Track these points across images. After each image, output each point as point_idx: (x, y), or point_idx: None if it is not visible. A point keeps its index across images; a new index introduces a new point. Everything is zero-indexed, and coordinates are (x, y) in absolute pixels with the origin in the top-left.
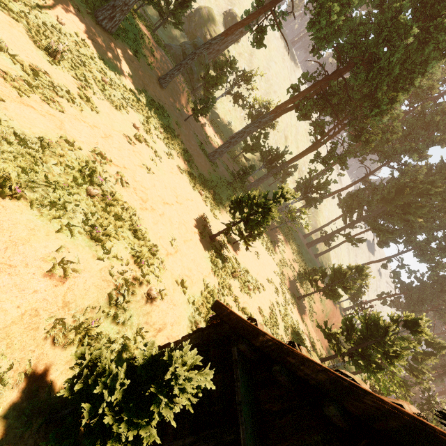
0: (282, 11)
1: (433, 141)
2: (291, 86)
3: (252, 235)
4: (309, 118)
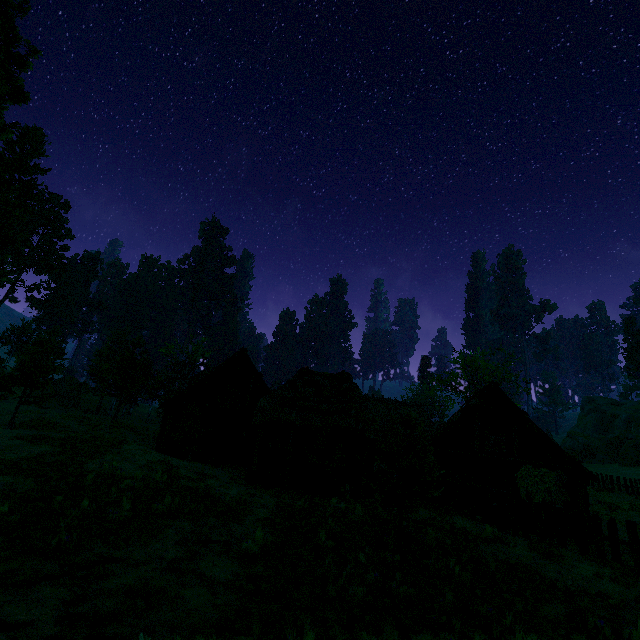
0: None
1: None
2: None
3: (1, 395)
4: None
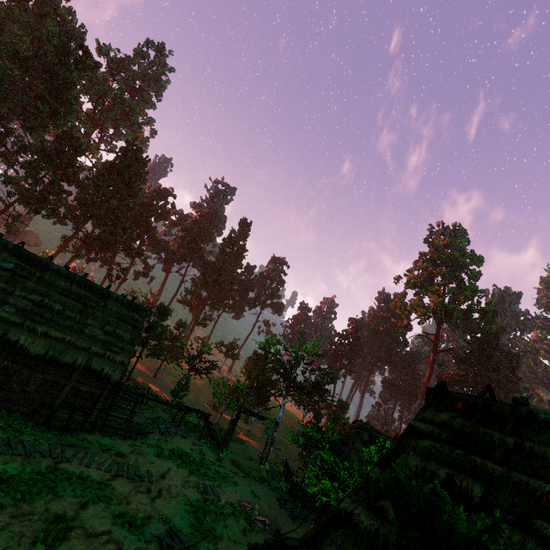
0: (18, 213)
1: (196, 240)
2: (59, 246)
3: None
4: (92, 259)
